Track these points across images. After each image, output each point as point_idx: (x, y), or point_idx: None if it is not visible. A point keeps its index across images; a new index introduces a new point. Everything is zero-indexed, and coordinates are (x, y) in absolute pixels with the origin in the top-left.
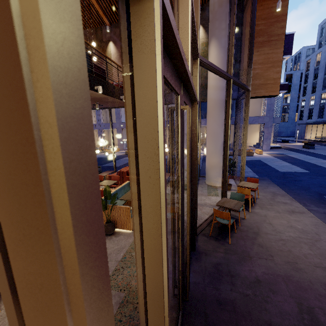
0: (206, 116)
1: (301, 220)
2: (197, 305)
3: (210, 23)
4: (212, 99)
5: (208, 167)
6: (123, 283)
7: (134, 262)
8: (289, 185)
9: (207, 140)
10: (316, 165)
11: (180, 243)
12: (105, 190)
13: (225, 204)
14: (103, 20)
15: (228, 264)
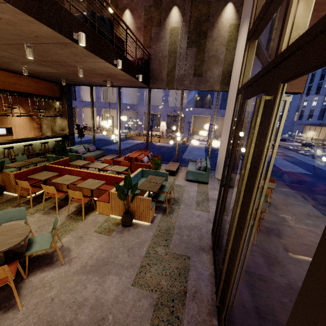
0: (209, 106)
1: (318, 225)
2: (236, 312)
3: (246, 2)
4: (235, 89)
5: (220, 161)
6: (153, 282)
7: (160, 259)
8: (295, 186)
9: (223, 133)
10: (316, 168)
11: (242, 254)
12: (125, 179)
13: None
14: None
15: (258, 267)
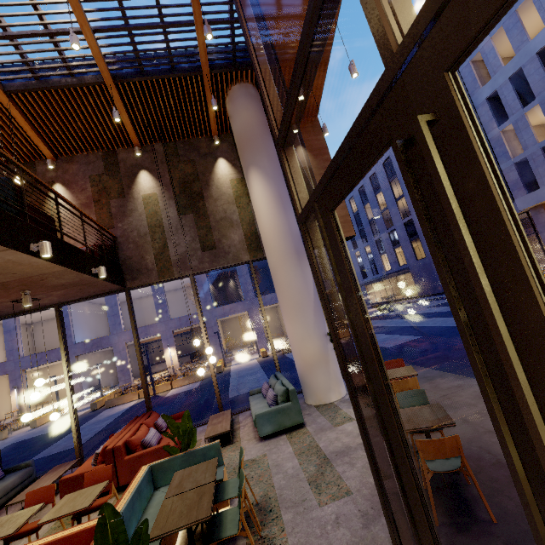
0: (238, 299)
1: None
2: None
3: (242, 151)
4: (275, 249)
5: (303, 369)
6: None
7: None
8: (421, 361)
9: (285, 319)
10: (418, 327)
11: None
12: (99, 531)
13: (416, 420)
14: (38, 150)
15: None
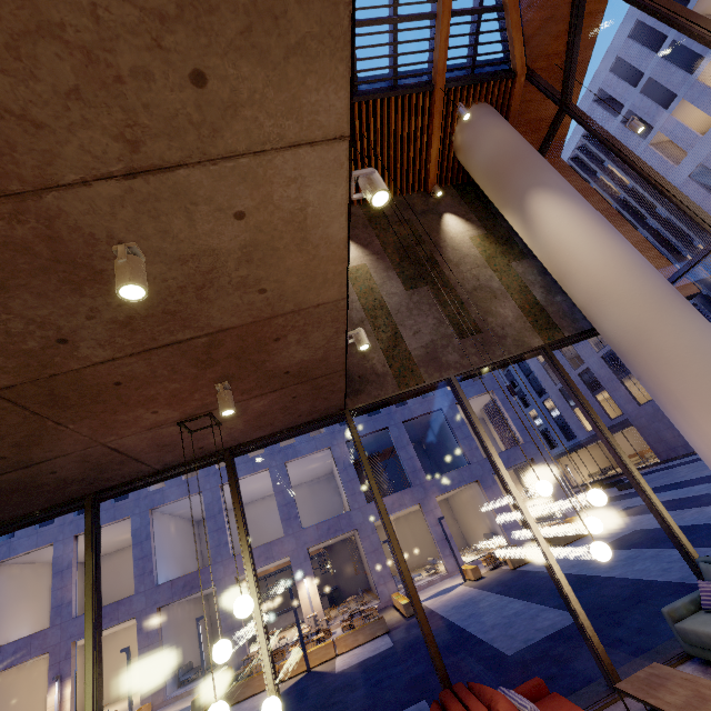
0: (388, 493)
1: None
2: None
3: (503, 178)
4: (631, 294)
5: None
6: None
7: None
8: None
9: (708, 422)
10: None
11: None
12: None
13: None
14: None
15: None
